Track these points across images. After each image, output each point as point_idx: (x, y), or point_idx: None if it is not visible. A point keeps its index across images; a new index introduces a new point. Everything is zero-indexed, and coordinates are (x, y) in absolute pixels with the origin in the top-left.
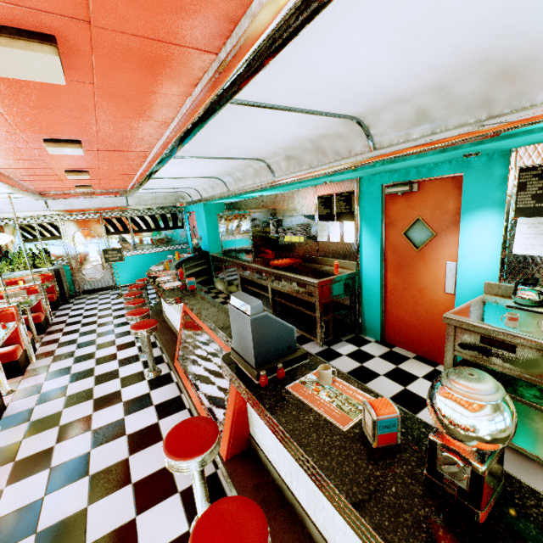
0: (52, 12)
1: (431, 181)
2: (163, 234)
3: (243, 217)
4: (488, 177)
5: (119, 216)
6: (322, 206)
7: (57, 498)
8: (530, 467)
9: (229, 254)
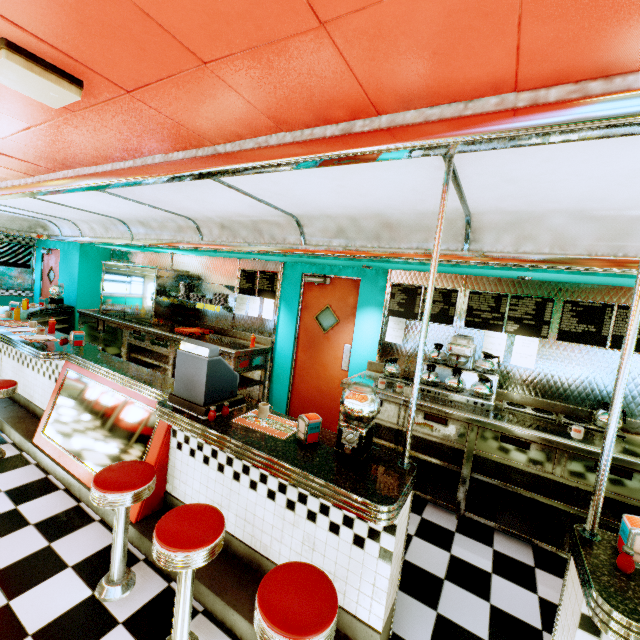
0: (102, 74)
1: (340, 279)
2: None
3: (146, 272)
4: (375, 285)
5: None
6: (245, 280)
7: None
8: None
9: (112, 313)
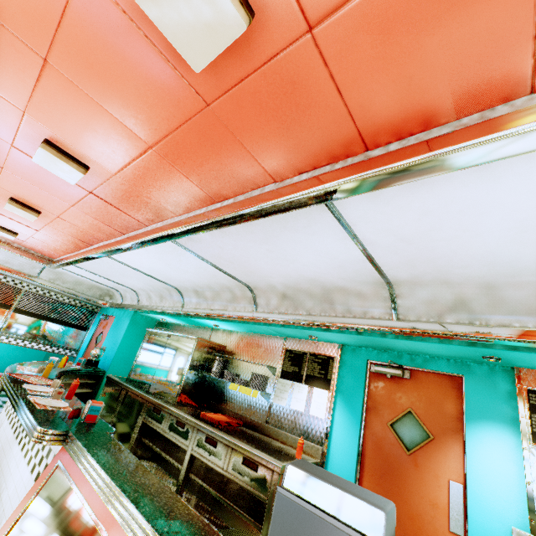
0: None
1: (425, 373)
2: (53, 328)
3: (185, 342)
4: (492, 387)
5: (11, 284)
6: (290, 361)
7: None
8: None
9: (138, 382)
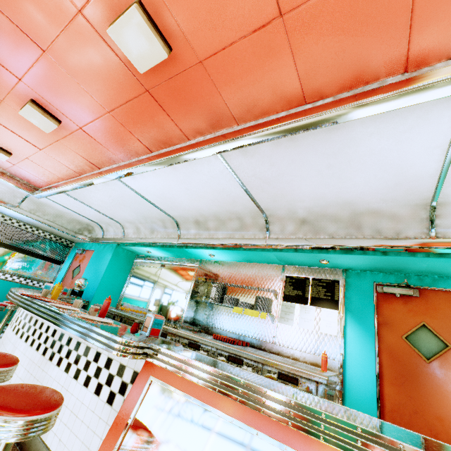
0: None
1: (434, 291)
2: (27, 260)
3: (184, 270)
4: None
5: None
6: (291, 286)
7: None
8: None
9: (131, 310)
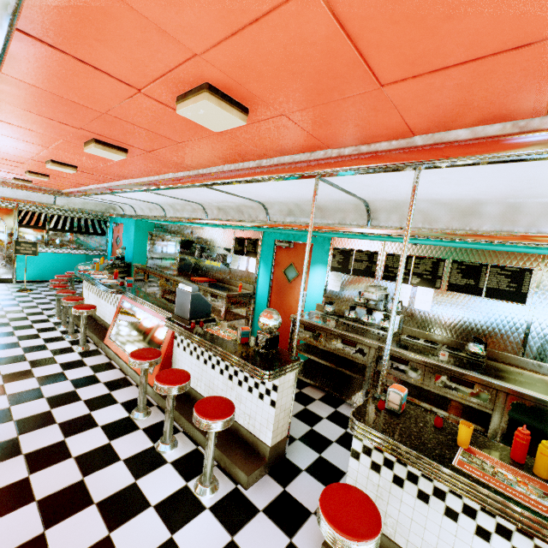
0: (136, 147)
1: (300, 244)
2: (82, 237)
3: (174, 239)
4: (323, 248)
5: (37, 211)
6: (238, 244)
7: (22, 407)
8: (317, 392)
9: (154, 267)
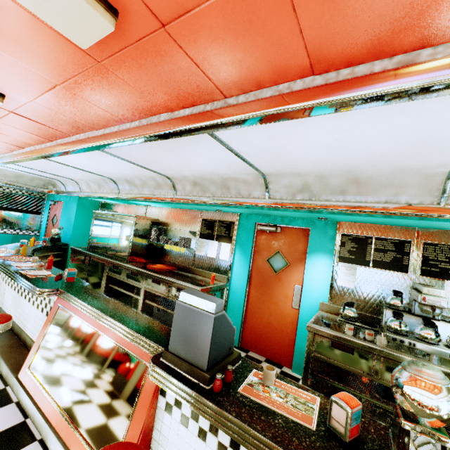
0: None
1: (289, 228)
2: (10, 215)
3: (127, 219)
4: (324, 234)
5: None
6: (205, 227)
7: None
8: None
9: (97, 250)
